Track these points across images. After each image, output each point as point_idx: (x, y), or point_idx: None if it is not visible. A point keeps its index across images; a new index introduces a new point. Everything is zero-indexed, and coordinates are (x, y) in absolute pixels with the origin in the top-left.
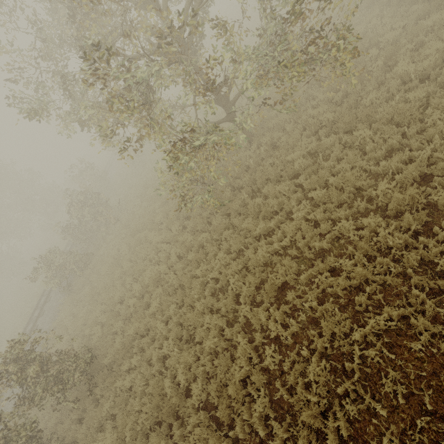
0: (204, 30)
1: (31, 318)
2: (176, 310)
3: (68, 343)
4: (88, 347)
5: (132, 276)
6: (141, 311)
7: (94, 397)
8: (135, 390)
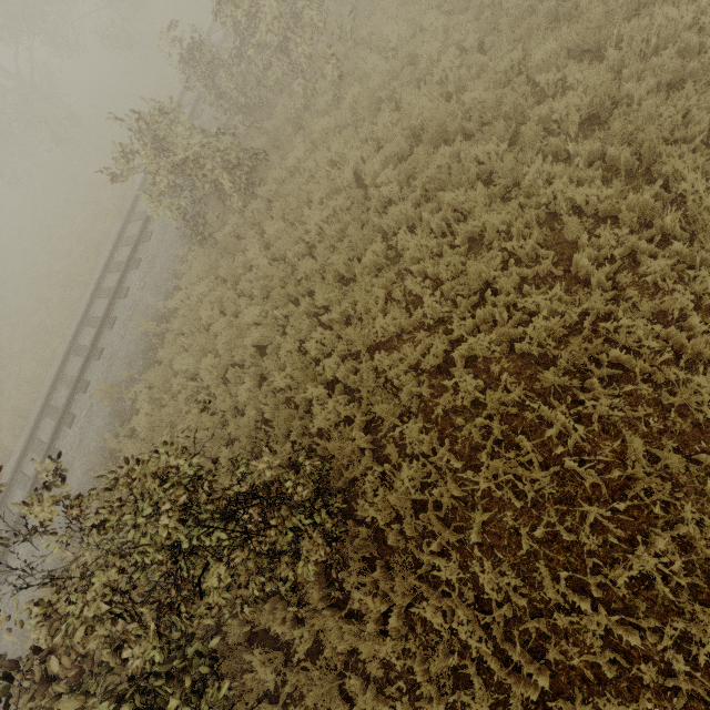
0: None
1: (109, 261)
2: (705, 519)
3: (215, 372)
4: (285, 422)
5: (416, 277)
6: (496, 424)
7: (319, 567)
8: (516, 692)
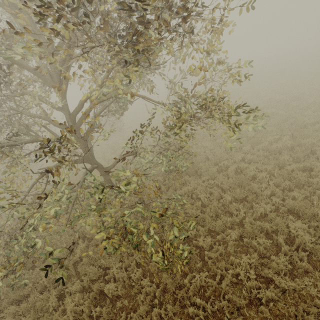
0: (126, 106)
1: None
2: None
3: None
4: None
5: None
6: None
7: None
8: None
